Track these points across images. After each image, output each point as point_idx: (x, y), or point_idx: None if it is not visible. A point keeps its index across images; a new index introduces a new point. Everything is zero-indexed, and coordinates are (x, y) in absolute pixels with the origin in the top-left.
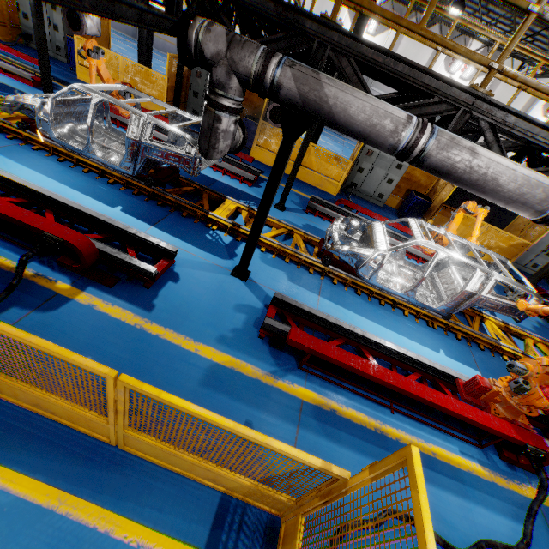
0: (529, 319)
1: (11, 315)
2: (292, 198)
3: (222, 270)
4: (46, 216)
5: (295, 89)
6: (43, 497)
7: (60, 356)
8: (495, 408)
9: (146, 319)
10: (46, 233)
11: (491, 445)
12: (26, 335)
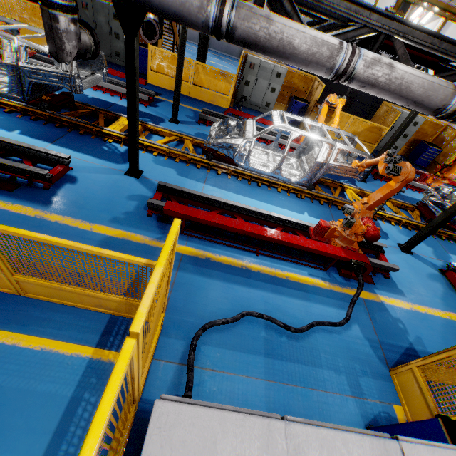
0: None
1: None
2: (187, 113)
3: (117, 172)
4: None
5: None
6: None
7: None
8: (335, 242)
9: (45, 211)
10: None
11: (334, 268)
12: None
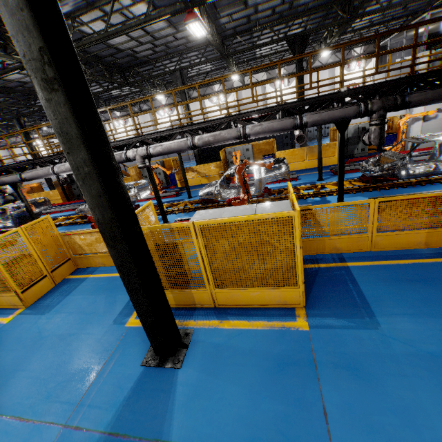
0: None
1: None
2: None
3: None
4: None
5: None
6: None
7: None
8: None
9: None
10: None
11: None
12: None
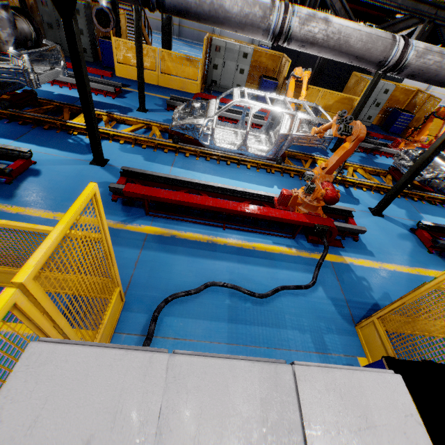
0: (358, 155)
1: None
2: (156, 102)
3: (82, 162)
4: None
5: None
6: None
7: None
8: (300, 209)
9: (8, 204)
10: None
11: (302, 236)
12: None
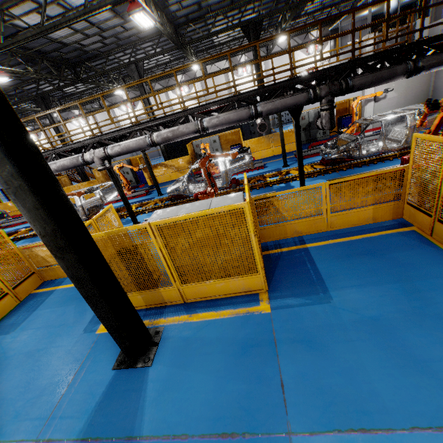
0: None
1: None
2: None
3: None
4: None
5: None
6: None
7: None
8: None
9: None
10: None
11: None
12: None
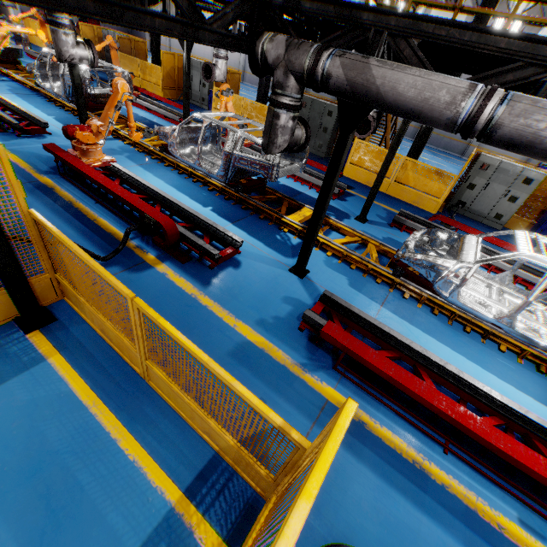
0: None
1: (111, 270)
2: (379, 212)
3: (281, 266)
4: (155, 208)
5: (343, 76)
6: (85, 396)
7: (103, 276)
8: None
9: (201, 292)
10: (147, 215)
11: None
12: (89, 258)
